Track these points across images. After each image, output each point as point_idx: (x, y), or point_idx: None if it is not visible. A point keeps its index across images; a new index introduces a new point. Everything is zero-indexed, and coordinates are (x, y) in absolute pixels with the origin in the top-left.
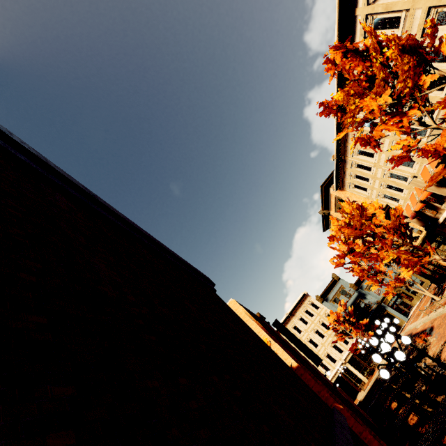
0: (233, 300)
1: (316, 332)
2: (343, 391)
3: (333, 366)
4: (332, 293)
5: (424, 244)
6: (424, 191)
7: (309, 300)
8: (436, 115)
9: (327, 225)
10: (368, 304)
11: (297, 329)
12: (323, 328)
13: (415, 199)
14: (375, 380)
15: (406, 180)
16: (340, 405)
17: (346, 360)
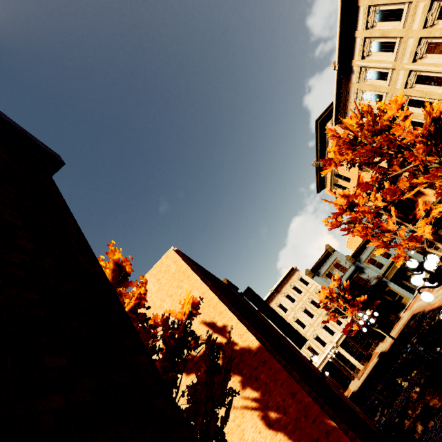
0: (174, 248)
1: (304, 310)
2: (333, 379)
3: (322, 350)
4: (324, 267)
5: None
6: None
7: (297, 274)
8: None
9: (322, 183)
10: (366, 279)
11: (282, 308)
12: (313, 306)
13: None
14: (374, 367)
15: (441, 84)
16: (331, 420)
17: (338, 343)
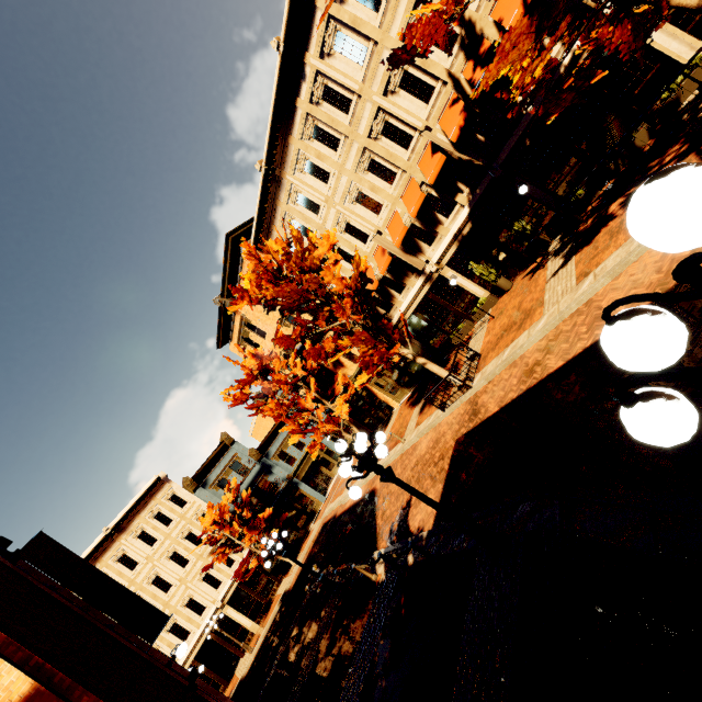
0: None
1: (173, 556)
2: (212, 672)
3: (198, 623)
4: (216, 471)
5: None
6: (390, 257)
7: (167, 489)
8: (432, 106)
9: (227, 334)
10: (274, 482)
11: (127, 562)
12: (189, 545)
13: (374, 275)
14: (274, 620)
15: (366, 242)
16: None
17: (226, 600)
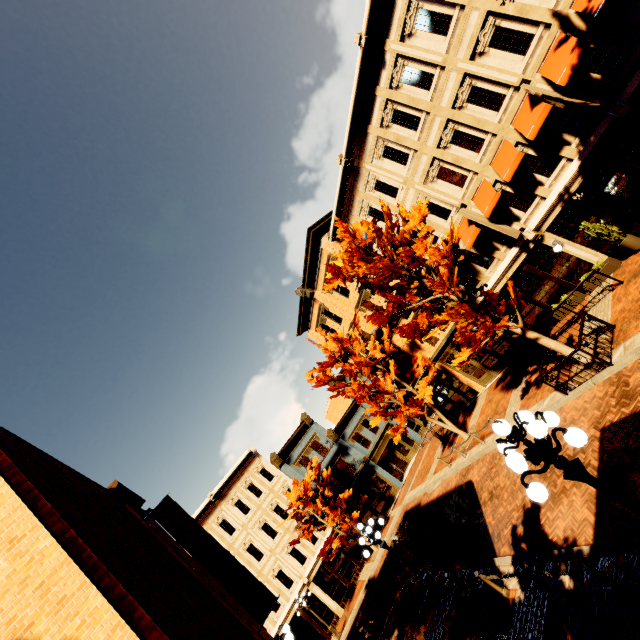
0: None
1: (264, 526)
2: None
3: (287, 596)
4: (298, 449)
5: (447, 346)
6: (477, 229)
7: (257, 463)
8: (530, 55)
9: (306, 322)
10: (351, 463)
11: (226, 527)
12: (277, 517)
13: None
14: (361, 608)
15: (447, 218)
16: None
17: (311, 577)
